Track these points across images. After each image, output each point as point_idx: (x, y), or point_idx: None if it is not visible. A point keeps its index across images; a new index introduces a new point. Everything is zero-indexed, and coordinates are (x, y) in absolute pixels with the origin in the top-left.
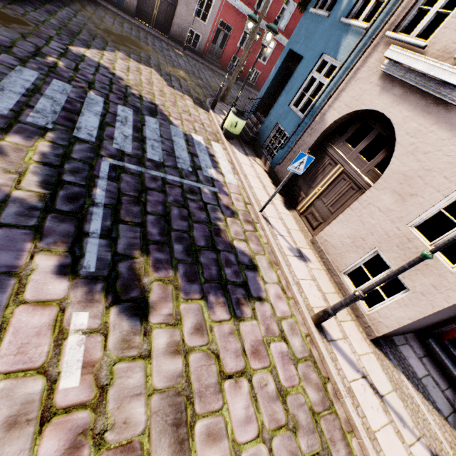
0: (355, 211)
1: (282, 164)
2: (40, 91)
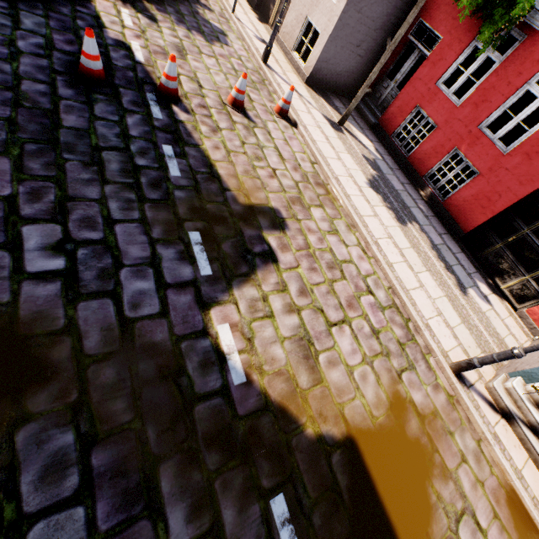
0: None
1: None
2: None
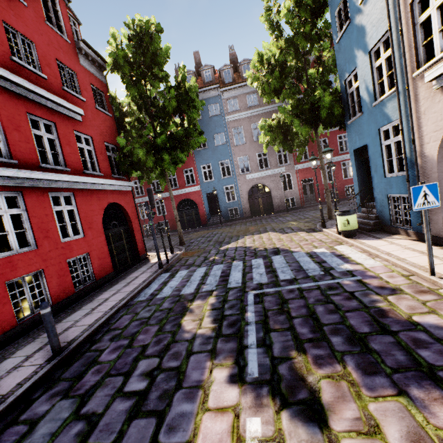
0: None
1: None
2: (208, 274)
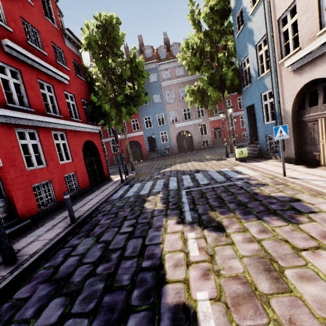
0: None
1: (286, 150)
2: (154, 184)
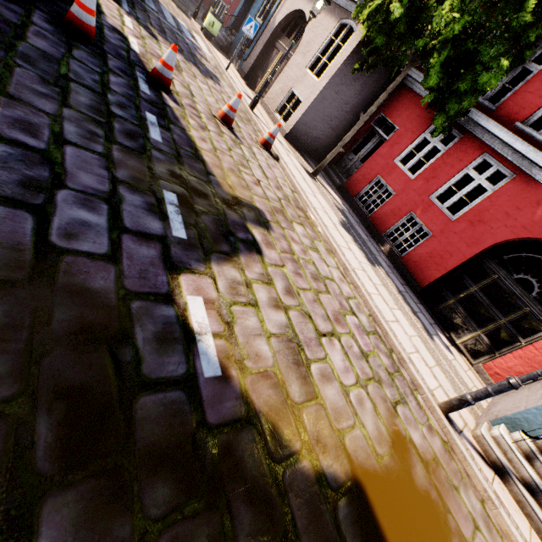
0: (285, 72)
1: (247, 61)
2: None
